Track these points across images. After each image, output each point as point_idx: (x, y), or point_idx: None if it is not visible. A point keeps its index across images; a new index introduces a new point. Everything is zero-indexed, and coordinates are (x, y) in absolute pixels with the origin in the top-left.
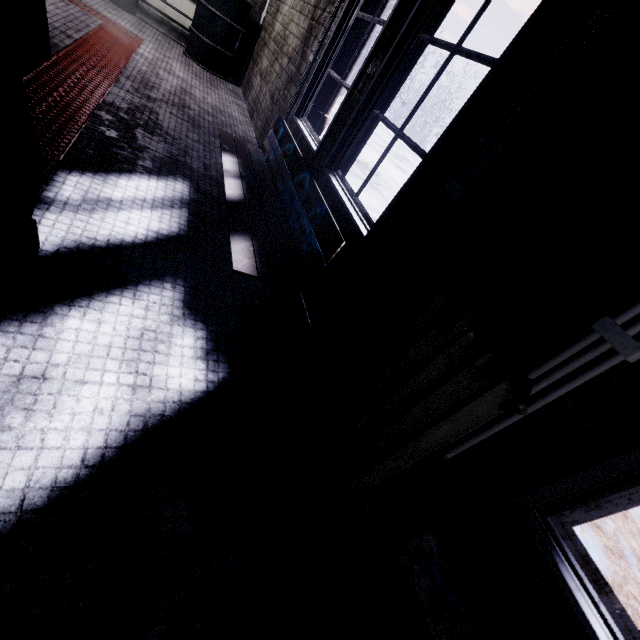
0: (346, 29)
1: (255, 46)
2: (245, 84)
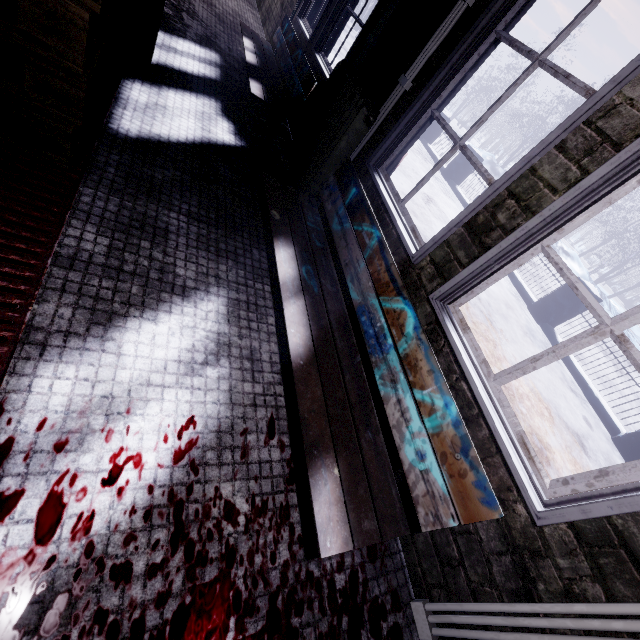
0: None
1: None
2: None
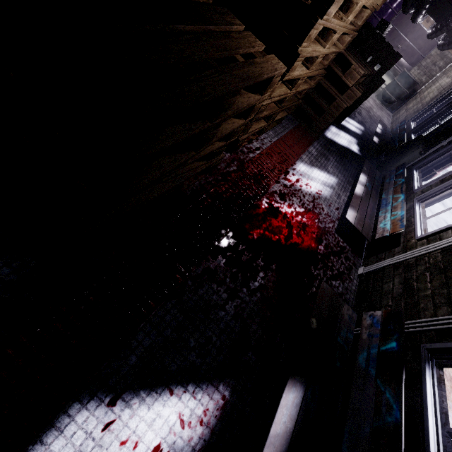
0: (447, 98)
1: (410, 99)
2: (395, 112)
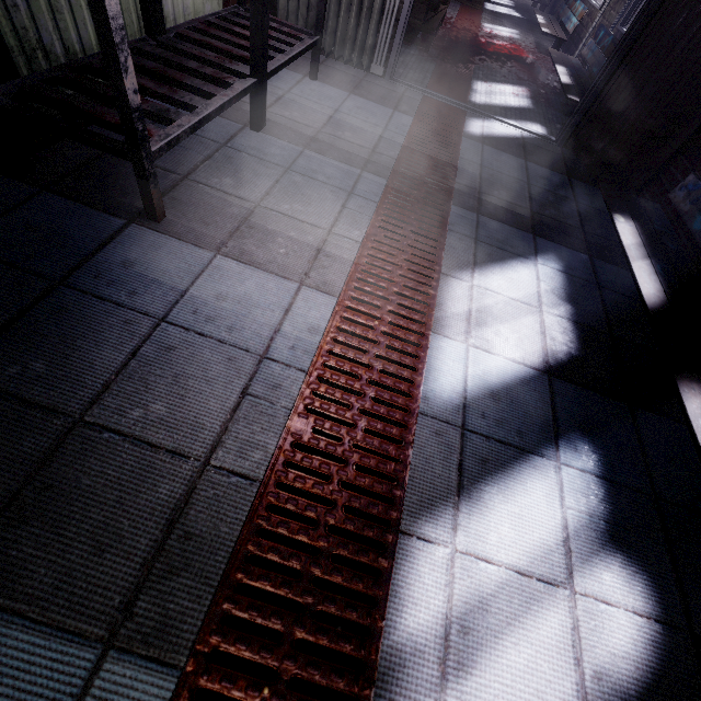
0: None
1: None
2: None
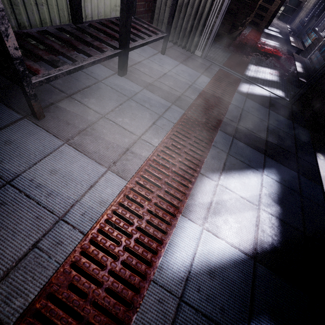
0: None
1: (299, 13)
2: (292, 24)
